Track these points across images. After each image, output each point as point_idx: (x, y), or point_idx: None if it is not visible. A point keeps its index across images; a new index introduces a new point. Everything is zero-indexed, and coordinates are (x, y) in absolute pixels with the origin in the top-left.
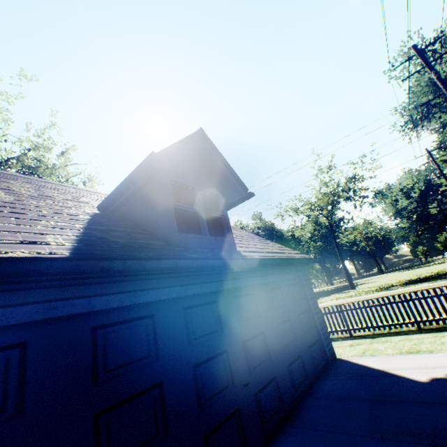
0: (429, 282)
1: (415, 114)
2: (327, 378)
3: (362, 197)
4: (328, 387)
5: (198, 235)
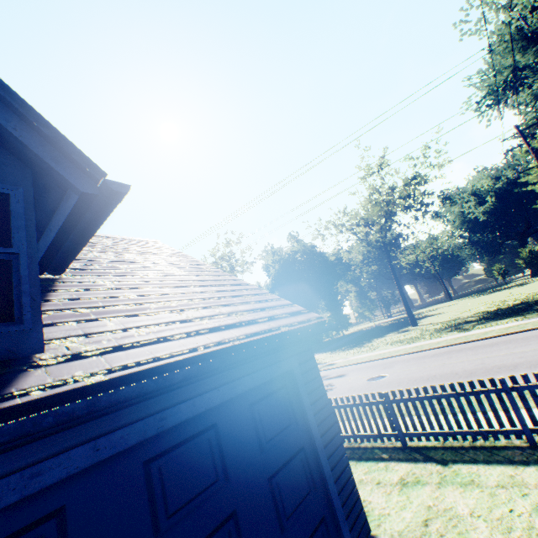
0: (517, 318)
1: (496, 83)
2: None
3: (426, 204)
4: None
5: None
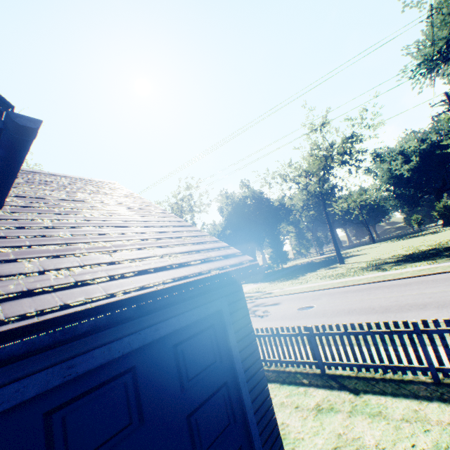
0: (429, 262)
1: (431, 53)
2: None
3: (359, 161)
4: None
5: None
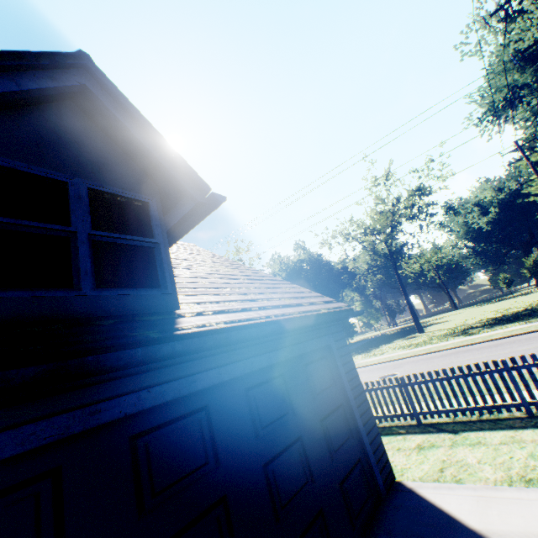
0: (521, 322)
1: (496, 100)
2: None
3: (430, 214)
4: None
5: (51, 289)
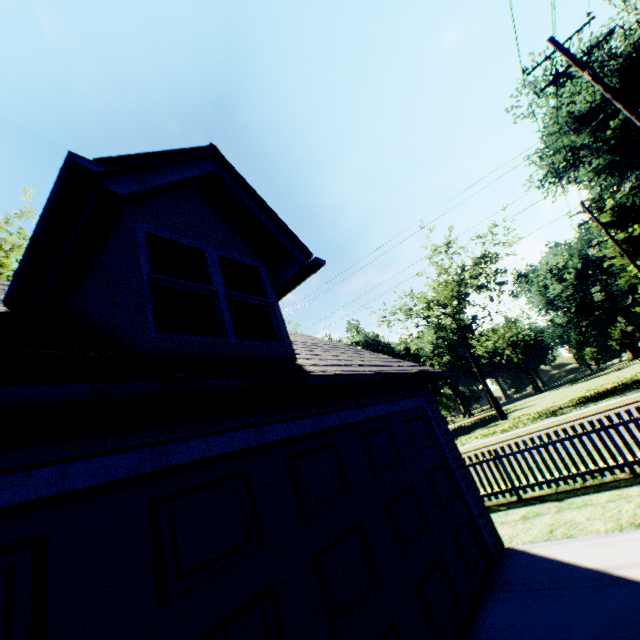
0: (616, 397)
1: (556, 162)
2: (496, 597)
3: (499, 283)
4: (503, 623)
5: (209, 336)
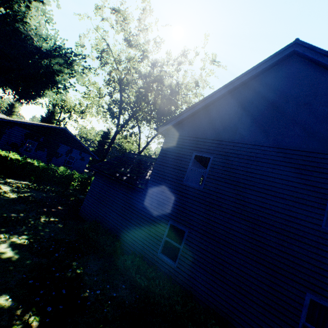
0: None
1: None
2: None
3: None
4: None
5: None
